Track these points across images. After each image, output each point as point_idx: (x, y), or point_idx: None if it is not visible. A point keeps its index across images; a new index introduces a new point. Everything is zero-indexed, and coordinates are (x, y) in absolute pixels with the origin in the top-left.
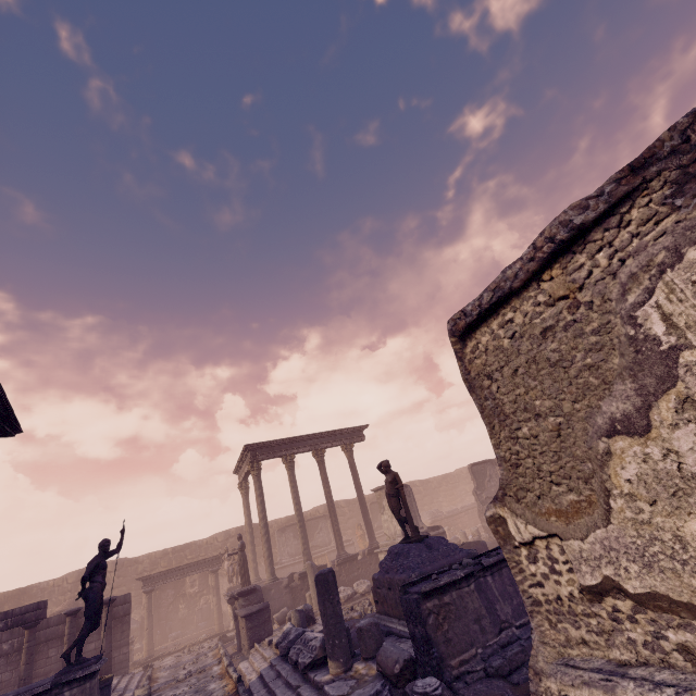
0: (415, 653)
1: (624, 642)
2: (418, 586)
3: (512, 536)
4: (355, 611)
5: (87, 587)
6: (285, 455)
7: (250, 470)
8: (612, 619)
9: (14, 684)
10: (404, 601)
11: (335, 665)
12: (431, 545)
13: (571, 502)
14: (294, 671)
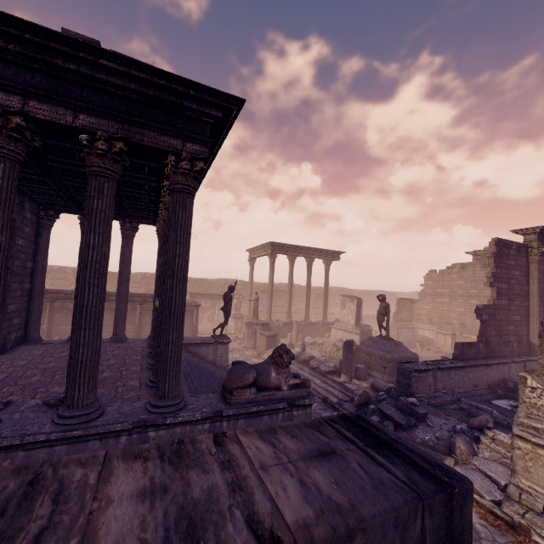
0: (397, 387)
1: None
2: (407, 365)
3: (527, 383)
4: (325, 353)
5: (225, 306)
6: (291, 255)
7: (269, 257)
8: None
9: (144, 325)
10: (400, 368)
11: (346, 377)
12: (396, 344)
13: None
14: (312, 370)
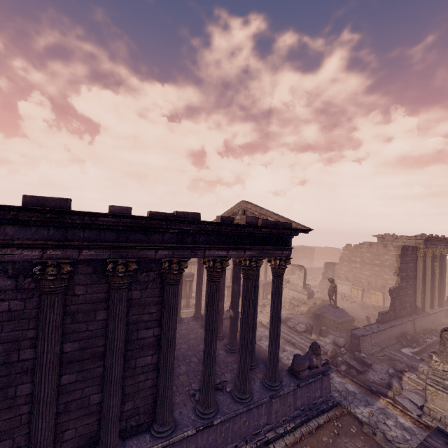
0: (350, 344)
1: (445, 376)
2: (356, 331)
3: (432, 358)
4: (288, 310)
5: None
6: None
7: None
8: (445, 374)
9: None
10: (352, 334)
11: (316, 336)
12: (342, 311)
13: None
14: (289, 329)
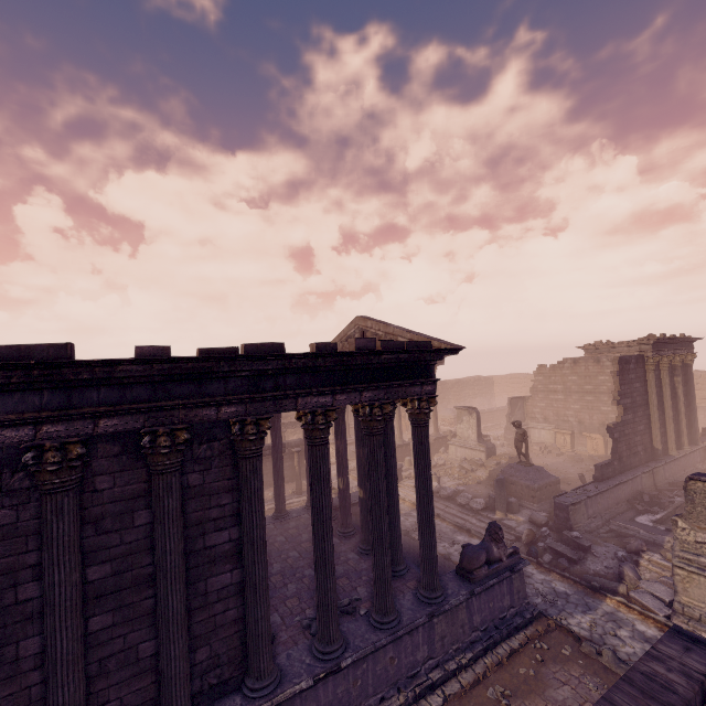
0: (555, 520)
1: (700, 551)
2: (562, 499)
3: (678, 525)
4: (457, 480)
5: None
6: None
7: None
8: (700, 547)
9: None
10: (557, 503)
11: (502, 513)
12: (539, 471)
13: (704, 527)
14: (461, 508)
